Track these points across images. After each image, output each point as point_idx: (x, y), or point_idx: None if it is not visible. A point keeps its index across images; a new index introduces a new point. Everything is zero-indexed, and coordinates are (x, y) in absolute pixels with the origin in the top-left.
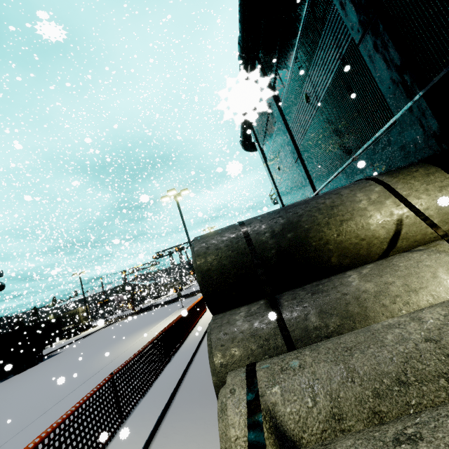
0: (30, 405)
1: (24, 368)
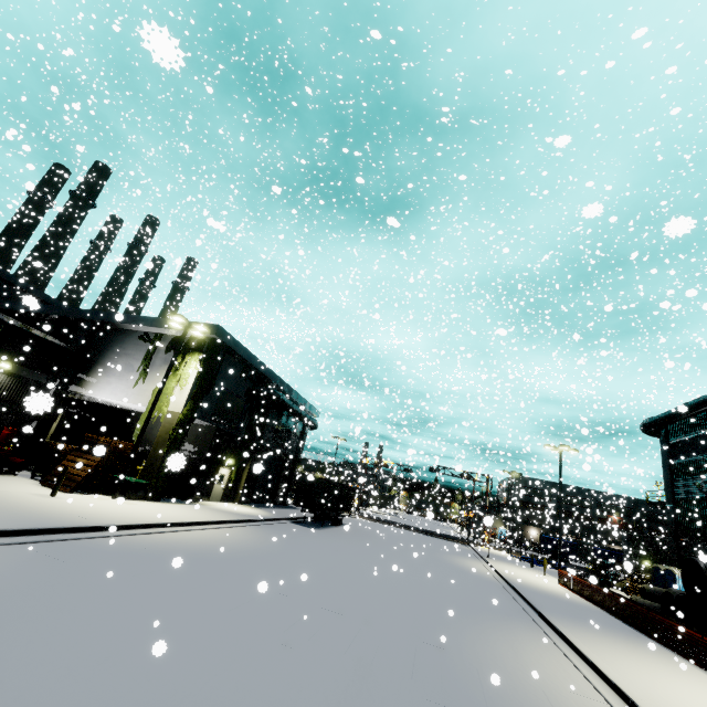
0: (465, 578)
1: (338, 523)
